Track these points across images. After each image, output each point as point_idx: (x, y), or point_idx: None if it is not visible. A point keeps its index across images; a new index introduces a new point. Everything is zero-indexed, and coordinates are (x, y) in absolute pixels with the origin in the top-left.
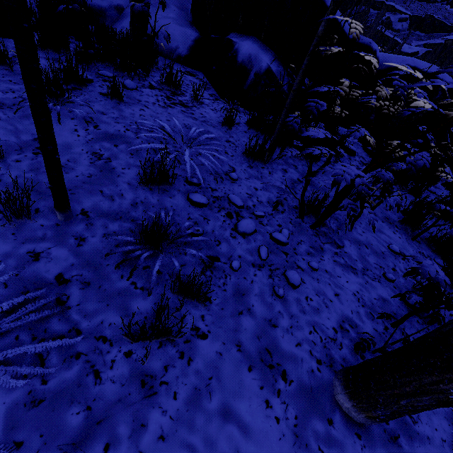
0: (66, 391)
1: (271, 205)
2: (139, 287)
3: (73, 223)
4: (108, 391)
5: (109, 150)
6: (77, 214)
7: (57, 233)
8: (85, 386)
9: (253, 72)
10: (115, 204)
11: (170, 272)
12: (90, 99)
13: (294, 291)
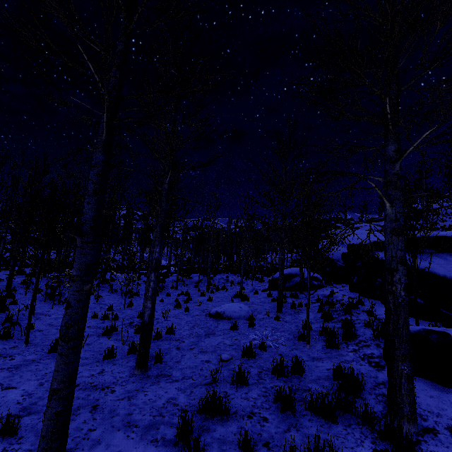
0: None
1: None
2: None
3: None
4: None
5: None
6: None
7: None
8: None
9: None
10: None
11: None
12: None
13: None
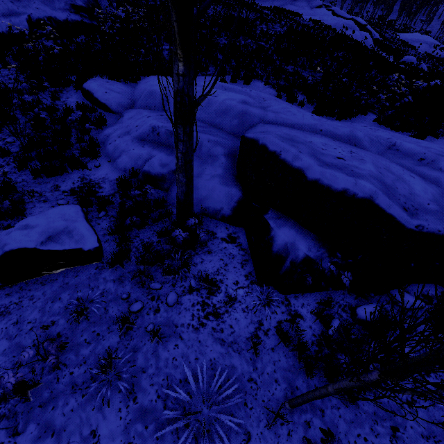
0: None
1: None
2: None
3: None
4: None
5: (140, 436)
6: None
7: None
8: None
9: (289, 259)
10: None
11: None
12: (136, 345)
13: None
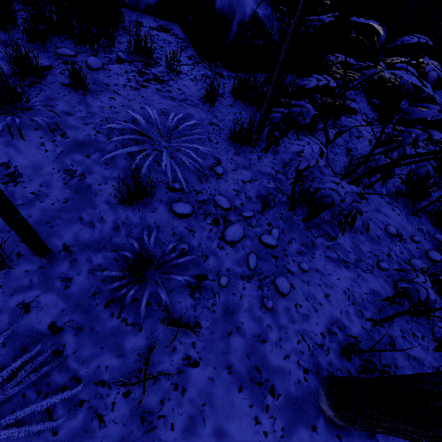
0: (76, 438)
1: (260, 200)
2: (129, 323)
3: (57, 262)
4: (112, 432)
5: (81, 163)
6: (59, 251)
7: (43, 277)
8: (92, 431)
9: (236, 21)
10: (96, 232)
11: (159, 301)
12: (52, 96)
13: (284, 300)
